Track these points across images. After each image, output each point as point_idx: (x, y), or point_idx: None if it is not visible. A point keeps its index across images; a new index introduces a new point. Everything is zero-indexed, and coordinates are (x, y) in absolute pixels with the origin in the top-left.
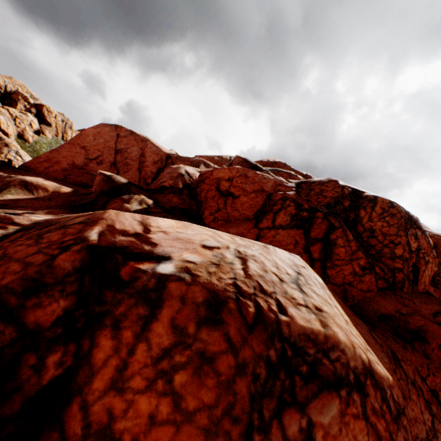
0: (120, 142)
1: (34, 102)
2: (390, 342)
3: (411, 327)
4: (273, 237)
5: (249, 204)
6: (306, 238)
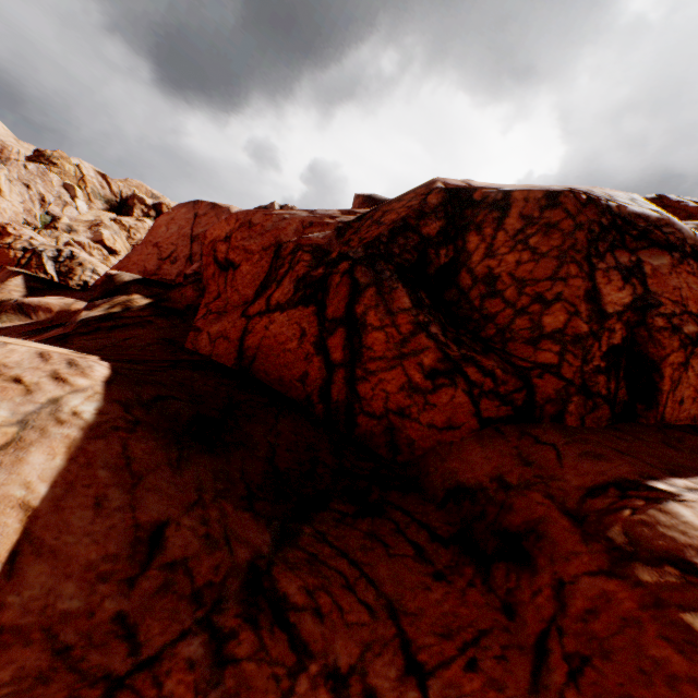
0: (198, 224)
1: (153, 202)
2: (378, 558)
3: (511, 523)
4: (266, 329)
5: (251, 276)
6: (322, 322)
